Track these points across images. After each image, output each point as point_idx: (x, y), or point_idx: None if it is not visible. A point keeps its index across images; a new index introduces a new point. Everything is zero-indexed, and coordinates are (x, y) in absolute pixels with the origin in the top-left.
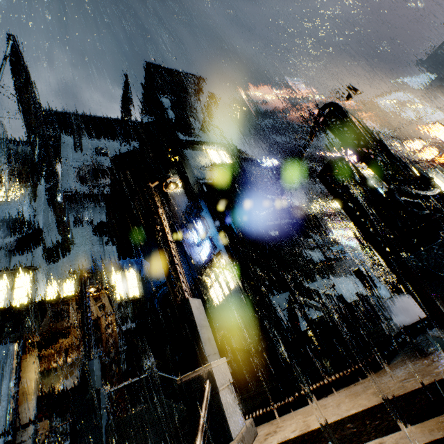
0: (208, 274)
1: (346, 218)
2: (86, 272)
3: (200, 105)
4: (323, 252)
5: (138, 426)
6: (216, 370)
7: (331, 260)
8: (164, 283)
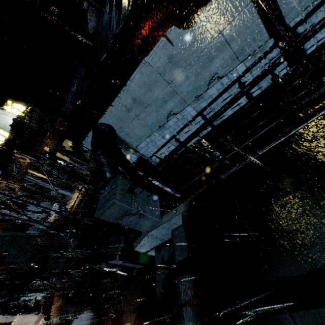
0: None
1: None
2: None
3: None
4: None
5: None
6: (16, 323)
7: None
8: None
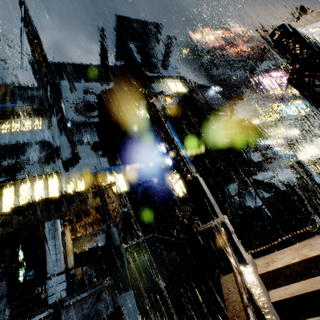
0: (174, 174)
1: (274, 130)
2: (91, 175)
3: (158, 47)
4: (262, 154)
5: (148, 267)
6: (226, 221)
7: (268, 159)
8: (143, 182)
